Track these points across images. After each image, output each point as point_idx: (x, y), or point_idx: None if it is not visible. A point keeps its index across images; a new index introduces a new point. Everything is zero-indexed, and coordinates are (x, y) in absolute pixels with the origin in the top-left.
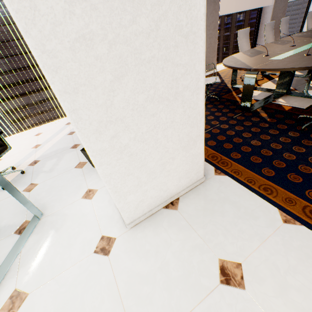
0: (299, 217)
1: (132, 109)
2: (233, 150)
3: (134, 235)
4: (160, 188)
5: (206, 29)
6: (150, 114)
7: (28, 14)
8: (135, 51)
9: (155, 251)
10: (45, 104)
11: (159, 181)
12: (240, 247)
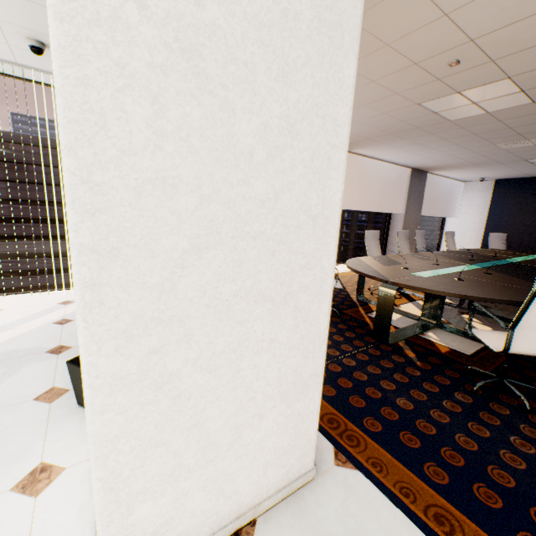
0: None
1: (208, 305)
2: (368, 412)
3: None
4: (220, 488)
5: None
6: (238, 319)
7: (87, 129)
8: (237, 218)
9: None
10: (39, 260)
11: (222, 467)
12: None
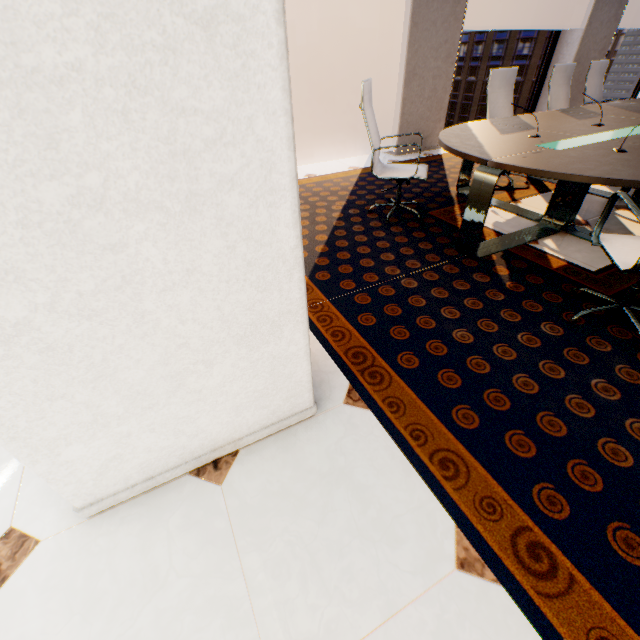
0: (497, 558)
1: (23, 224)
2: (408, 346)
3: (88, 541)
4: (176, 429)
5: (430, 55)
6: (102, 244)
7: None
8: None
9: (118, 598)
10: None
11: (170, 413)
12: (328, 625)
